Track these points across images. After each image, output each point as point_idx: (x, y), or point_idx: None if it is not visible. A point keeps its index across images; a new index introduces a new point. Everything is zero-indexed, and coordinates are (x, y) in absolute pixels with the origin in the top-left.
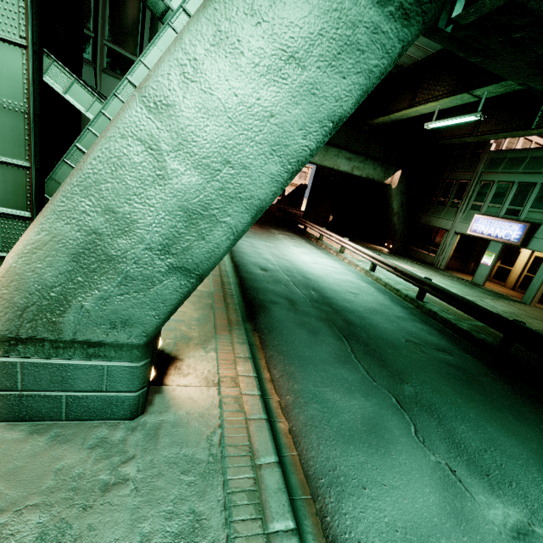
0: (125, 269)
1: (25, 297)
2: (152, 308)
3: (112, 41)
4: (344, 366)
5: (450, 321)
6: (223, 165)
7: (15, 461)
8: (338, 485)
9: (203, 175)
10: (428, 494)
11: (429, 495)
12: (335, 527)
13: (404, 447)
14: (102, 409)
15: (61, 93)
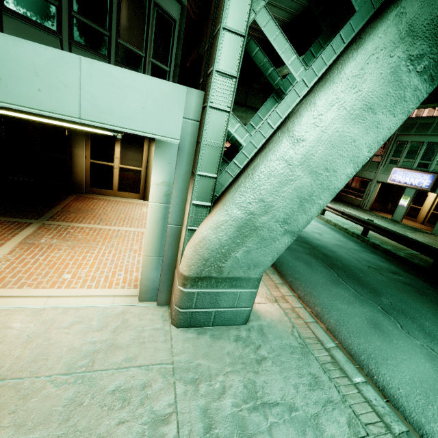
0: (262, 234)
1: (209, 253)
2: (270, 256)
3: (154, 57)
4: (339, 286)
5: (391, 251)
6: (323, 171)
7: (202, 349)
8: (373, 359)
9: (312, 177)
10: (424, 363)
11: (425, 363)
12: (381, 381)
13: (398, 336)
14: (231, 318)
15: (232, 132)
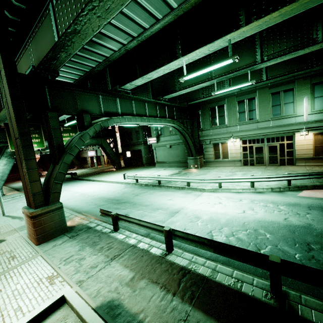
0: None
1: None
2: (1, 184)
3: None
4: None
5: (67, 177)
6: (3, 172)
7: None
8: None
9: (2, 173)
10: None
11: None
12: None
13: None
14: None
15: None
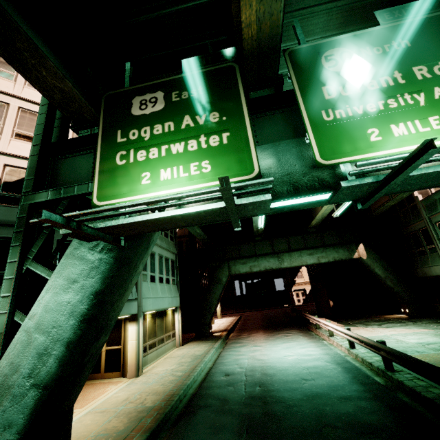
0: (14, 391)
1: None
2: (22, 412)
3: None
4: None
5: (414, 389)
6: (53, 329)
7: None
8: None
9: (45, 335)
10: None
11: None
12: None
13: None
14: None
15: (18, 321)
